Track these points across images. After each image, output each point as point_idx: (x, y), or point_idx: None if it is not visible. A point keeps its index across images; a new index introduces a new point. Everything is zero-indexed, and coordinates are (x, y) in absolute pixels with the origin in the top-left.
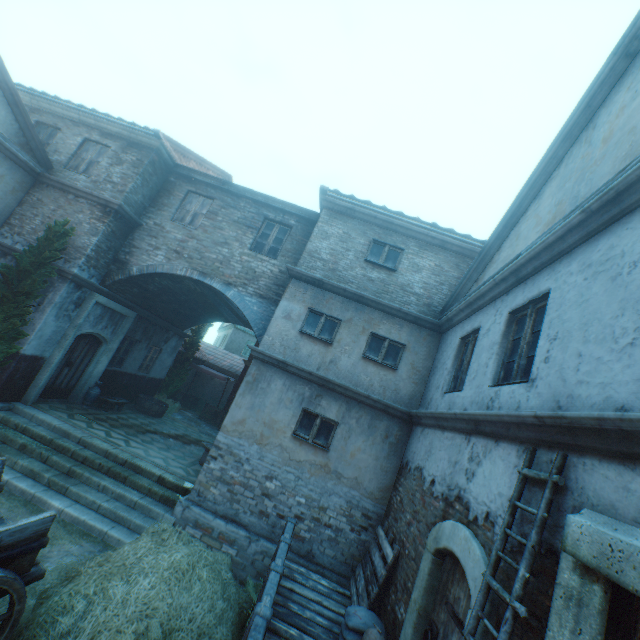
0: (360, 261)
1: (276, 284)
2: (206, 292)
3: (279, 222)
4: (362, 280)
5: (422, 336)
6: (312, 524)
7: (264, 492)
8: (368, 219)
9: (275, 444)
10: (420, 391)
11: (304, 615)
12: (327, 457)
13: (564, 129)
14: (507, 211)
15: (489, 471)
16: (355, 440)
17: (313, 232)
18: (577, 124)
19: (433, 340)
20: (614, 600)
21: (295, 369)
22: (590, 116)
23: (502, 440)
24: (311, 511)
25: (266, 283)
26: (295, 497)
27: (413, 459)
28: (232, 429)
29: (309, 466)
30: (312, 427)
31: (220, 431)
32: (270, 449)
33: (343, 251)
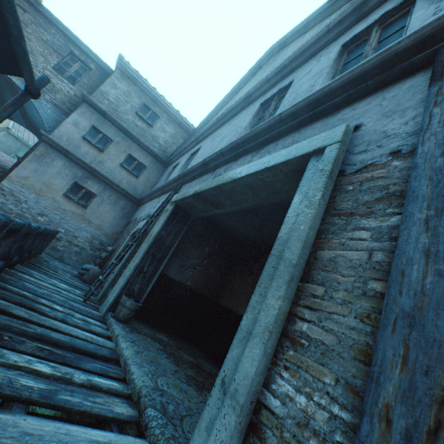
0: (133, 112)
1: (70, 102)
2: (1, 83)
3: (82, 61)
4: (132, 123)
5: (157, 166)
6: (67, 244)
7: (36, 222)
8: (145, 90)
9: (50, 197)
10: (148, 192)
11: (57, 266)
12: (85, 211)
13: (231, 91)
14: (207, 116)
15: (162, 202)
16: (105, 206)
17: (107, 80)
18: (235, 91)
19: (162, 169)
20: (176, 209)
21: (75, 158)
22: (239, 90)
23: (169, 192)
24: (68, 237)
25: (62, 98)
26: (58, 228)
27: (135, 217)
28: (17, 181)
29: (72, 214)
30: (79, 193)
31: (6, 179)
32: (45, 199)
33: (124, 102)
